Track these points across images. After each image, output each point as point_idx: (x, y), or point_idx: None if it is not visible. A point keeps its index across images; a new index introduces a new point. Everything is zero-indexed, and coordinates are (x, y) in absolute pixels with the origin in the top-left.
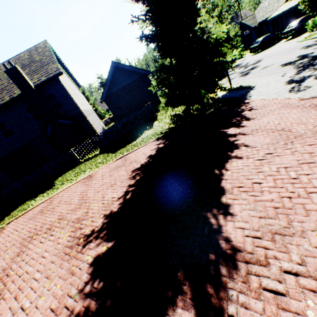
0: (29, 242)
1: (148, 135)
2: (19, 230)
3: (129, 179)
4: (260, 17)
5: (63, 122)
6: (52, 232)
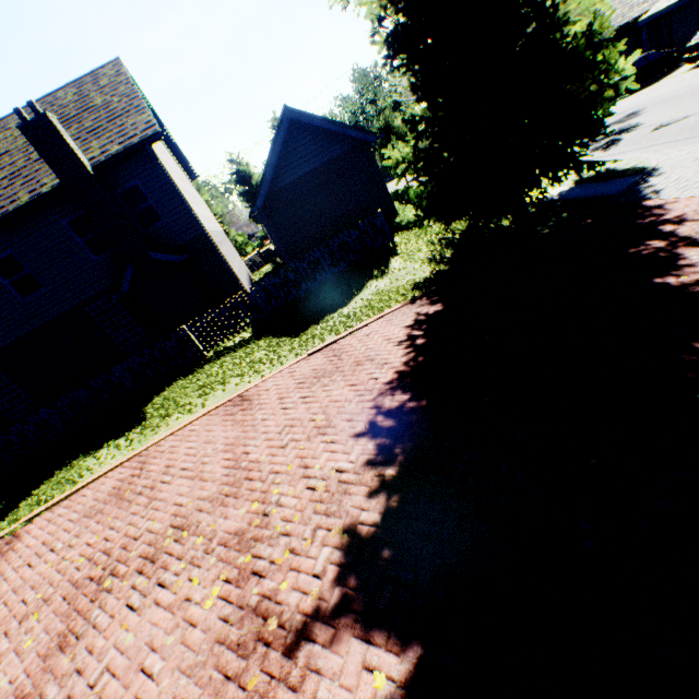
0: (92, 602)
1: (380, 292)
2: (58, 547)
3: (371, 413)
4: (614, 18)
5: (161, 257)
6: (160, 571)
